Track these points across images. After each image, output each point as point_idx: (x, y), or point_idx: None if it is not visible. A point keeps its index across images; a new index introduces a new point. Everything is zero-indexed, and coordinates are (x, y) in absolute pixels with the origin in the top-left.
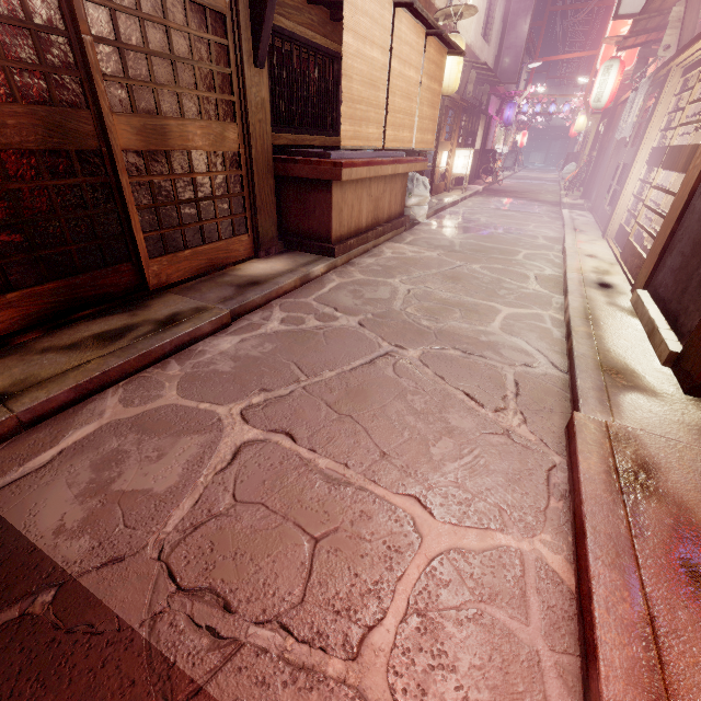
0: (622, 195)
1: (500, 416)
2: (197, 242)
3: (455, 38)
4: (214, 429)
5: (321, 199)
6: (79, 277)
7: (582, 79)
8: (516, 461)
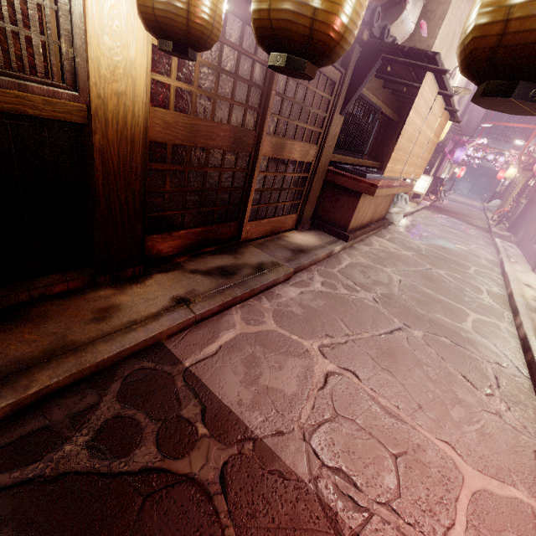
0: None
1: (491, 400)
2: (271, 215)
3: None
4: (306, 357)
5: (349, 202)
6: (212, 226)
7: (518, 141)
8: (511, 438)
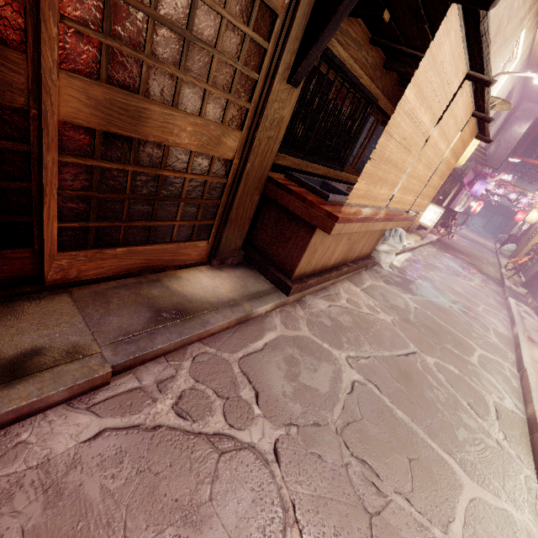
0: None
1: None
2: (140, 240)
3: None
4: None
5: (299, 234)
6: None
7: None
8: None
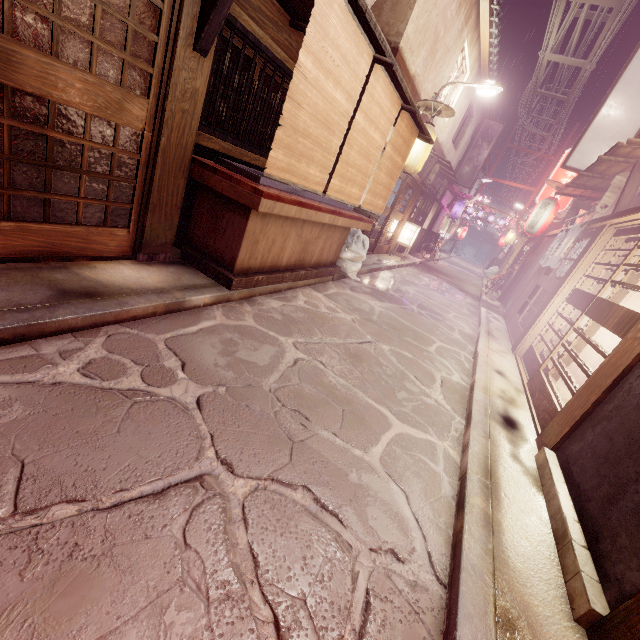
0: (539, 320)
1: None
2: (34, 217)
3: (429, 129)
4: None
5: (235, 222)
6: None
7: (518, 205)
8: None
